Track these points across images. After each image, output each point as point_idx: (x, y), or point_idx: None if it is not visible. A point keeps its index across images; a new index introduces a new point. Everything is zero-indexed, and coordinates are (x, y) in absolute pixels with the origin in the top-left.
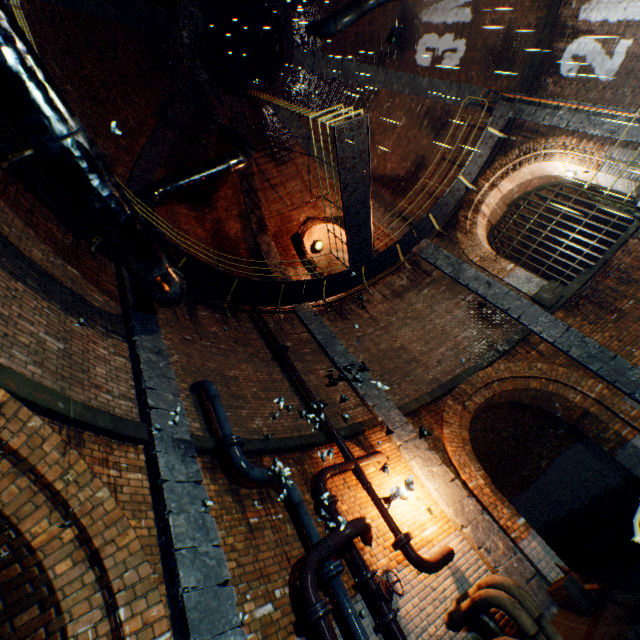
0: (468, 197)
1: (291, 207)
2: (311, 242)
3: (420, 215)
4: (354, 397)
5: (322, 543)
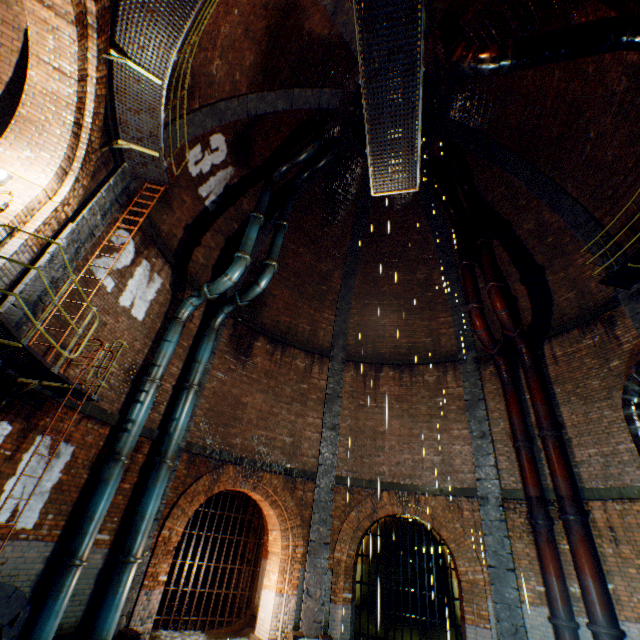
0: (109, 37)
1: None
2: None
3: None
4: None
5: None
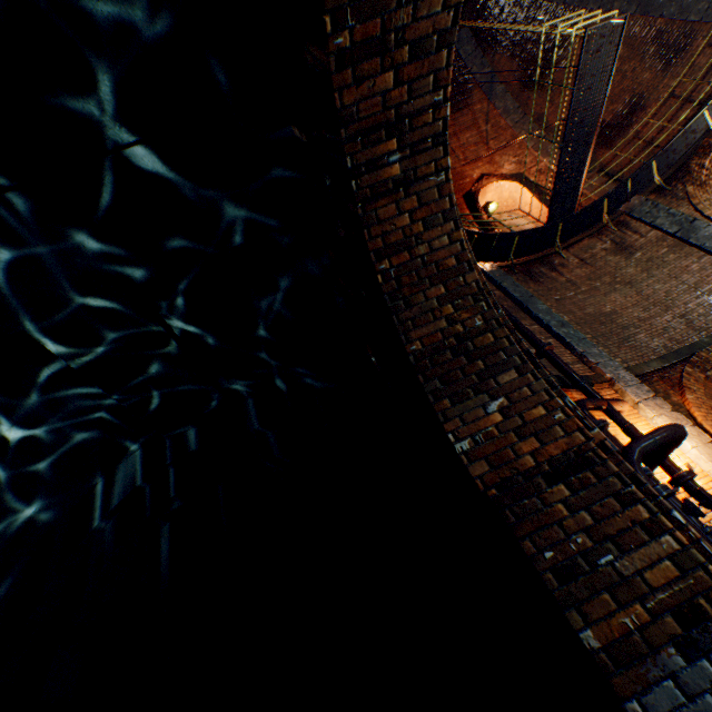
0: (707, 141)
1: (463, 162)
2: (482, 204)
3: (629, 168)
4: (569, 354)
5: (644, 438)
